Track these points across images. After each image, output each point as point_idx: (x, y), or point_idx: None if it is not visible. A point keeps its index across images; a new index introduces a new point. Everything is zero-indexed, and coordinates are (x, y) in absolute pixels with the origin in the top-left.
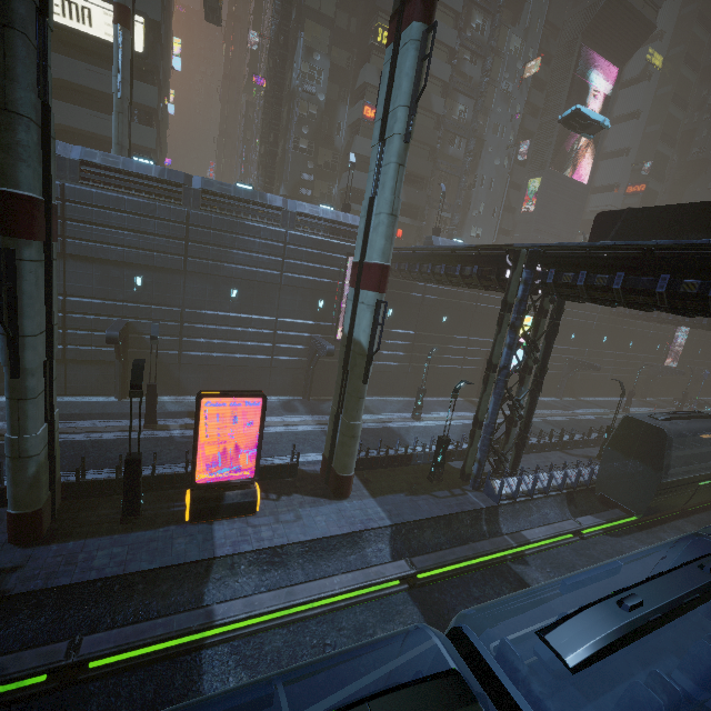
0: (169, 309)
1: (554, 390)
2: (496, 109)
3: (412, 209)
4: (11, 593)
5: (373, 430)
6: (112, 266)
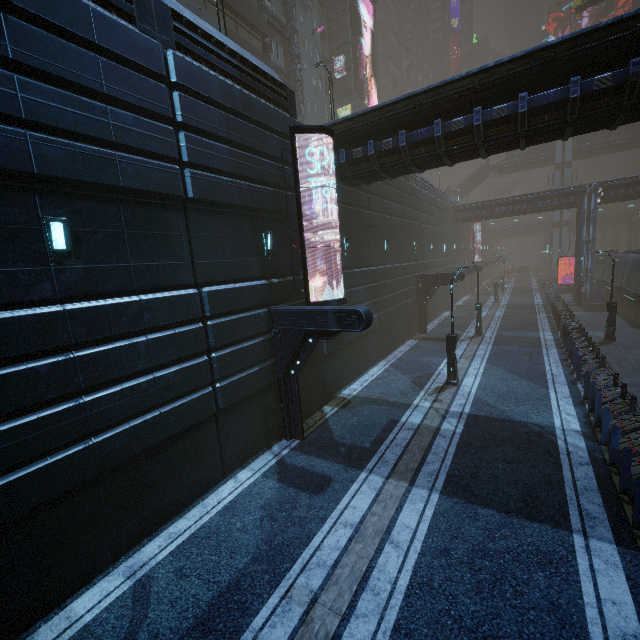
0: None
1: (445, 304)
2: (298, 17)
3: None
4: None
5: (474, 433)
6: None
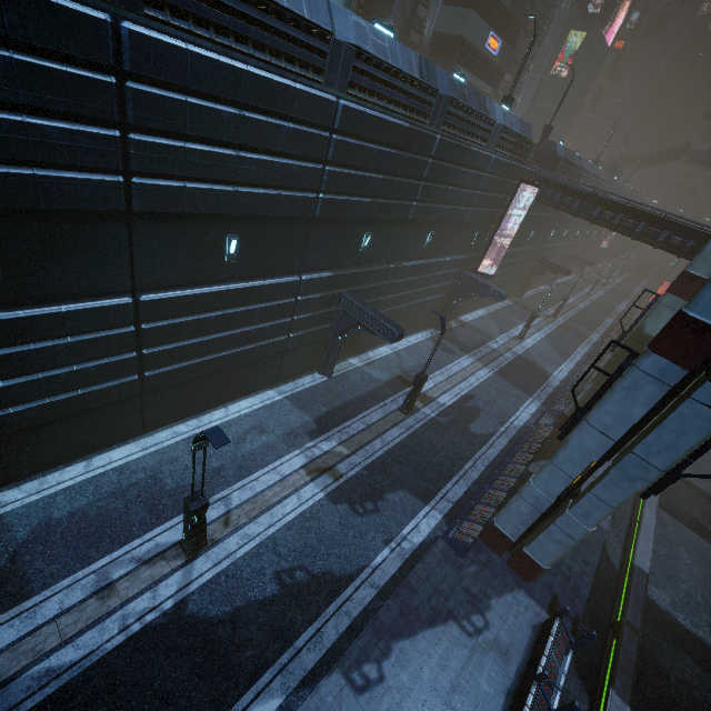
0: (382, 269)
1: (548, 279)
2: None
3: (498, 74)
4: (581, 617)
5: (517, 362)
6: (349, 224)
